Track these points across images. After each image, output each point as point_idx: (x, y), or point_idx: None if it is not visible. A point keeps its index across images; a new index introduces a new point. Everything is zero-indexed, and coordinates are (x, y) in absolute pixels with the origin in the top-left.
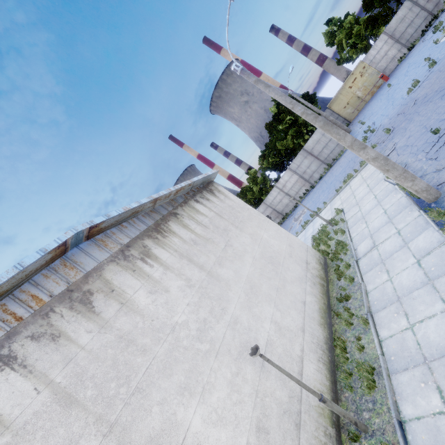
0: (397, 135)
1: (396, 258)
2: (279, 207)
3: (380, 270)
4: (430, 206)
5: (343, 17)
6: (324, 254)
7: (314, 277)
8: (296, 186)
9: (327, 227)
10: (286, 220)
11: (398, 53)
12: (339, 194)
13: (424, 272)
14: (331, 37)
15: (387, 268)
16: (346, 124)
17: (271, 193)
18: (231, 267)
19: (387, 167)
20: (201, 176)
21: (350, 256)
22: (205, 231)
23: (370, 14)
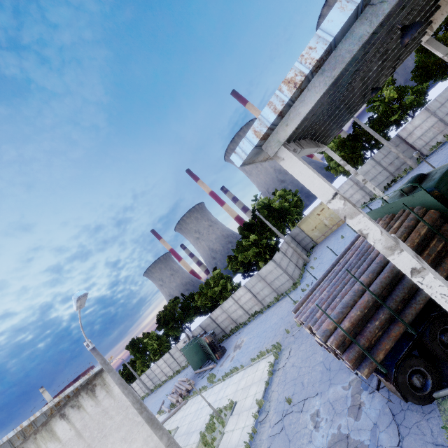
0: (297, 342)
1: None
2: (234, 315)
3: None
4: None
5: None
6: None
7: None
8: (250, 303)
9: (222, 414)
10: (236, 333)
11: (362, 198)
12: (252, 366)
13: None
14: None
15: None
16: (313, 245)
17: (227, 301)
18: None
19: None
20: (80, 380)
21: None
22: None
23: (345, 153)
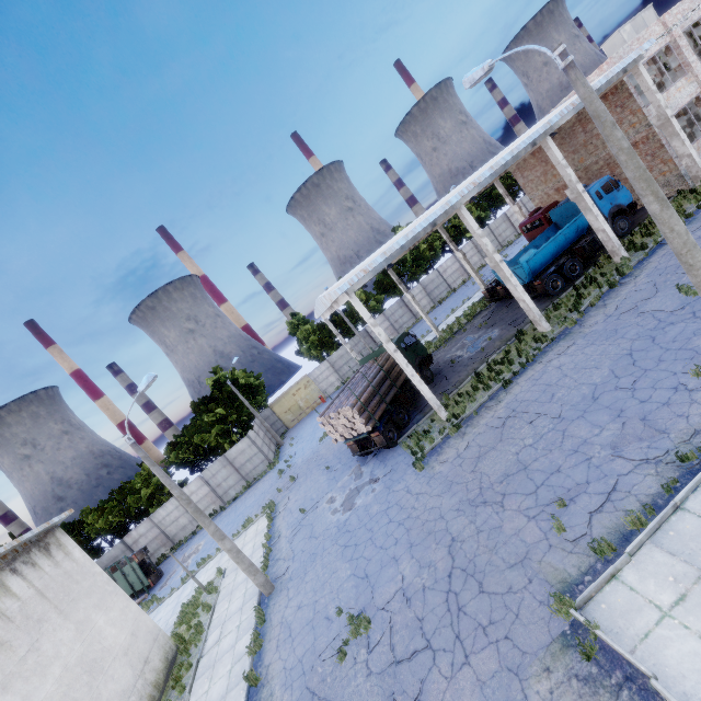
0: (295, 489)
1: (224, 661)
2: (172, 529)
3: (208, 675)
4: (265, 601)
5: (304, 323)
6: (180, 641)
7: (146, 686)
8: (204, 502)
9: (204, 593)
10: (174, 553)
11: (336, 381)
12: (235, 541)
13: (228, 683)
14: (294, 328)
15: (213, 674)
16: (285, 430)
17: (166, 506)
18: (22, 689)
19: (238, 559)
20: (39, 527)
21: (199, 649)
22: (6, 627)
23: (322, 336)
